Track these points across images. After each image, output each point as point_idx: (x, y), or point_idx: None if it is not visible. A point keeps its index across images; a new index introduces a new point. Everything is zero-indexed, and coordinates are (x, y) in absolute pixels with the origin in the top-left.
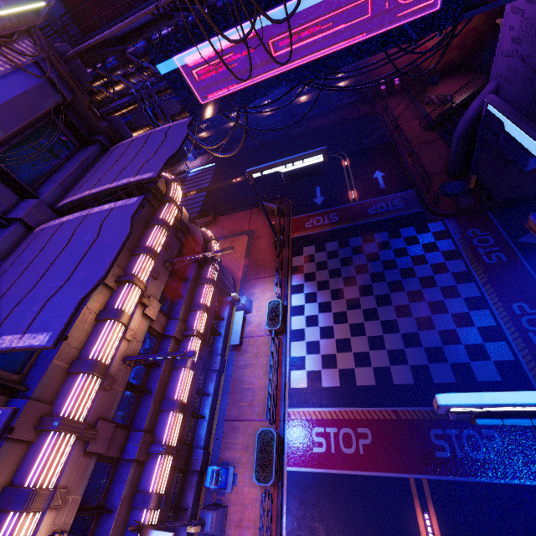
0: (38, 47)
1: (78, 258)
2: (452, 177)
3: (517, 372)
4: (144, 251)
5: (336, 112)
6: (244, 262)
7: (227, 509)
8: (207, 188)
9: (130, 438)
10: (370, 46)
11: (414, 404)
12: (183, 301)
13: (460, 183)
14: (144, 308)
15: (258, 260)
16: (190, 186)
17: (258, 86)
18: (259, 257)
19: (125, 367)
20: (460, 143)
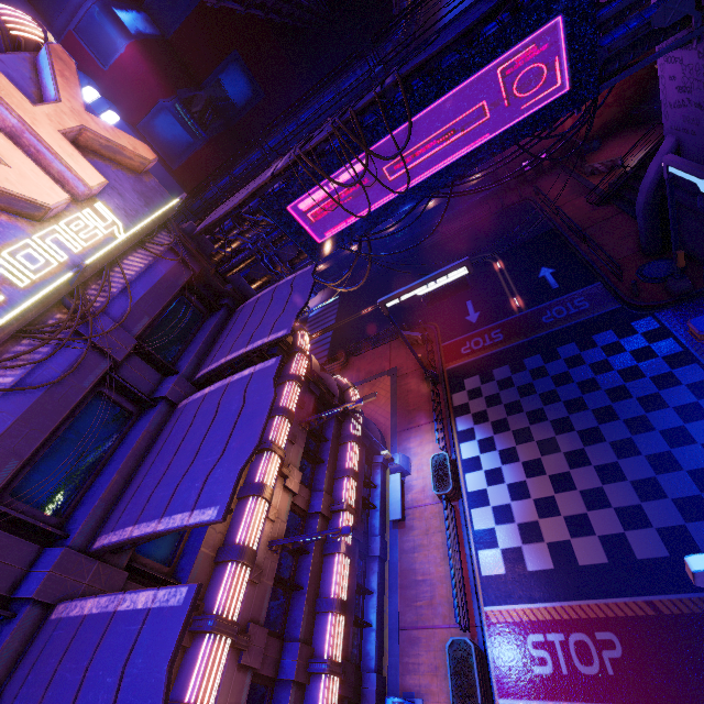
0: (172, 235)
1: (229, 429)
2: (651, 257)
3: None
4: (279, 413)
5: (474, 210)
6: (390, 409)
7: None
8: (333, 327)
9: (284, 651)
10: (497, 144)
11: (677, 588)
12: (326, 468)
13: (664, 263)
14: (284, 480)
15: (408, 404)
16: (313, 327)
17: (377, 212)
18: (408, 400)
19: (271, 554)
20: (647, 215)
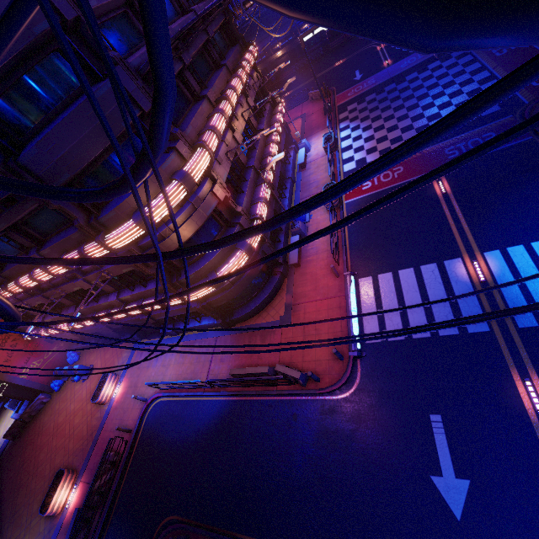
0: None
1: None
2: None
3: (513, 101)
4: (244, 59)
5: None
6: (300, 131)
7: (307, 228)
8: None
9: (248, 161)
10: None
11: (434, 144)
12: (265, 118)
13: None
14: (246, 99)
15: (311, 126)
16: None
17: None
18: (312, 124)
19: (242, 119)
20: None
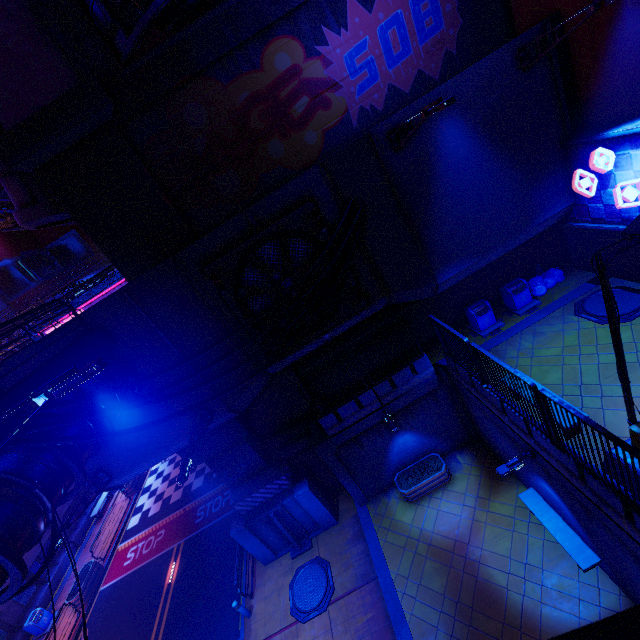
0: None
1: None
2: None
3: None
4: None
5: None
6: None
7: None
8: None
9: None
10: None
11: (197, 497)
12: None
13: None
14: None
15: None
16: None
17: None
18: None
19: None
20: None
